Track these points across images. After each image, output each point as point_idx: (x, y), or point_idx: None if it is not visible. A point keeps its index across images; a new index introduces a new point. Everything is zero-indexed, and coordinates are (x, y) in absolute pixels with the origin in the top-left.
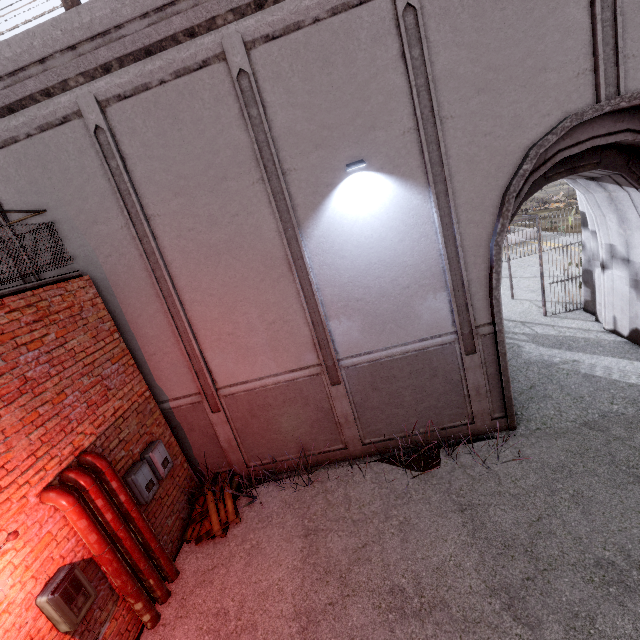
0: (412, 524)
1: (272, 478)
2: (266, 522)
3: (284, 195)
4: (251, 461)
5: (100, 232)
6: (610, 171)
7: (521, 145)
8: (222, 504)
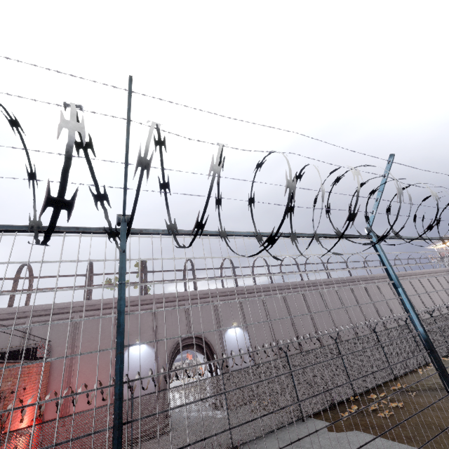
0: None
1: None
2: None
3: None
4: None
5: (58, 349)
6: (196, 349)
7: (174, 341)
8: None
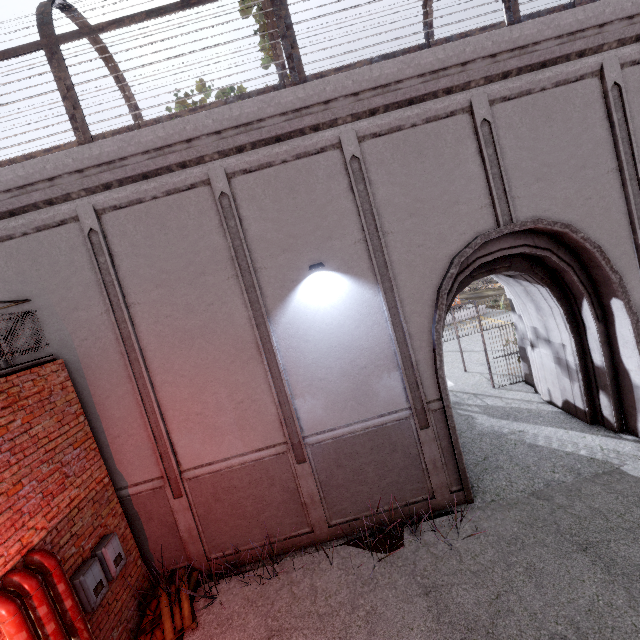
0: (379, 613)
1: (234, 571)
2: (226, 625)
3: (255, 288)
4: (212, 553)
5: (79, 318)
6: (520, 272)
7: (447, 254)
8: (177, 607)
